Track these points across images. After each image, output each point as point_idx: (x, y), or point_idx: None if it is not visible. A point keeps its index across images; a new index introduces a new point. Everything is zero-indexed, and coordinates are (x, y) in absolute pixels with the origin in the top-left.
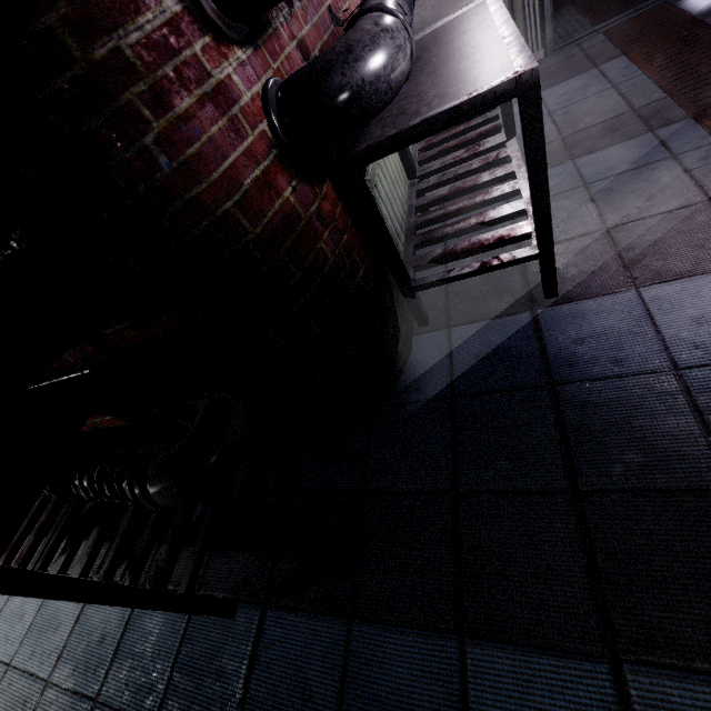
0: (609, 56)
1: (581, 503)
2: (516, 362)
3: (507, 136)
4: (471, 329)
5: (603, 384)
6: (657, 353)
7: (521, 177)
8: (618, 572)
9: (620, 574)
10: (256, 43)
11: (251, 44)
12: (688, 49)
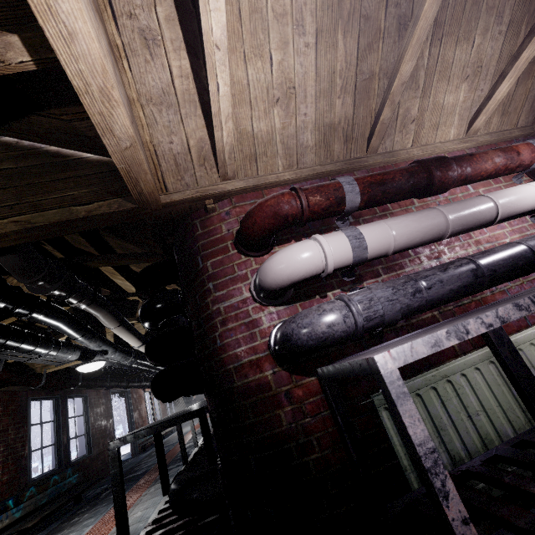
0: None
1: None
2: None
3: None
4: None
5: None
6: None
7: None
8: None
9: None
10: (292, 304)
11: (287, 305)
12: None
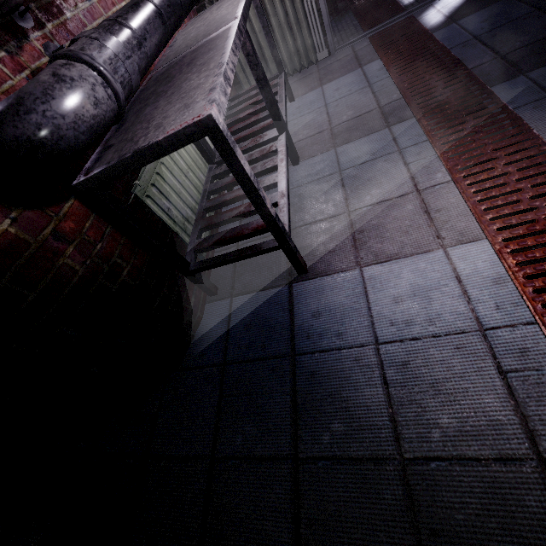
0: (370, 58)
1: (297, 470)
2: (272, 332)
3: (278, 131)
4: (246, 299)
5: (327, 356)
6: (366, 328)
7: (281, 171)
8: (313, 538)
9: (314, 540)
10: None
11: None
12: (420, 58)
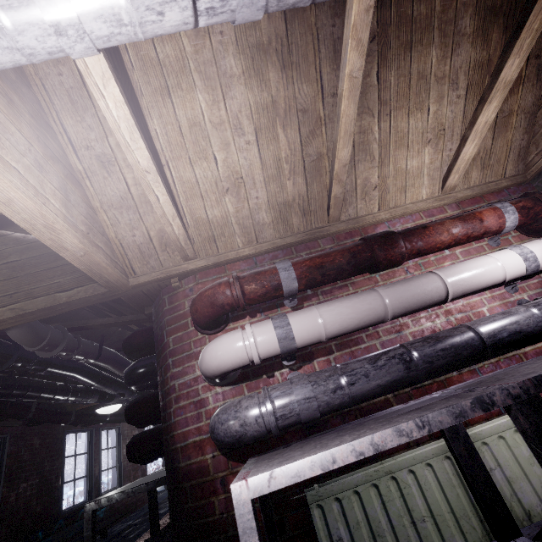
0: None
1: None
2: None
3: None
4: None
5: None
6: None
7: None
8: None
9: None
10: (239, 384)
11: (234, 385)
12: None
